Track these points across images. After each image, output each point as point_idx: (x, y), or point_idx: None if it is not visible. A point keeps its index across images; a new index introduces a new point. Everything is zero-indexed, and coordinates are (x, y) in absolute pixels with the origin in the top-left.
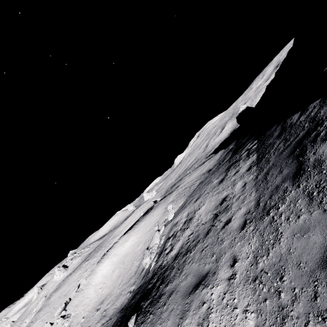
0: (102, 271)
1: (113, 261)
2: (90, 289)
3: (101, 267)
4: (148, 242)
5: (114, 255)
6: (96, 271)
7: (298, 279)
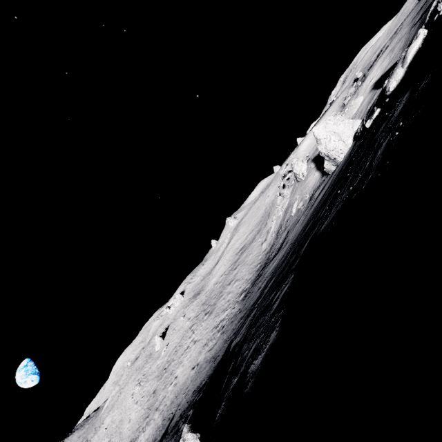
0: (305, 145)
1: (311, 138)
2: (301, 153)
3: (303, 145)
4: (342, 103)
5: (310, 136)
6: (299, 149)
7: (423, 1)
